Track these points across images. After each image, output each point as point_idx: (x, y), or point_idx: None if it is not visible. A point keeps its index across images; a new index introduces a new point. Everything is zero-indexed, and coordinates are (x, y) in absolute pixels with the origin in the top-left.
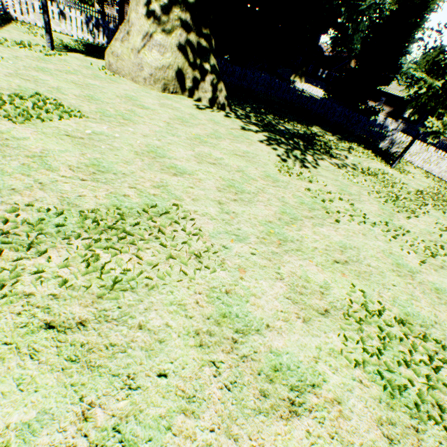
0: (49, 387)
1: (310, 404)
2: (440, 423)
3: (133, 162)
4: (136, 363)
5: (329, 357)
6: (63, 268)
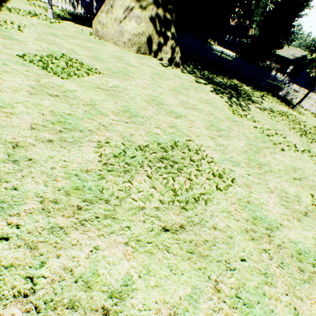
0: (188, 271)
1: None
2: None
3: (148, 108)
4: (225, 252)
5: None
6: (150, 188)
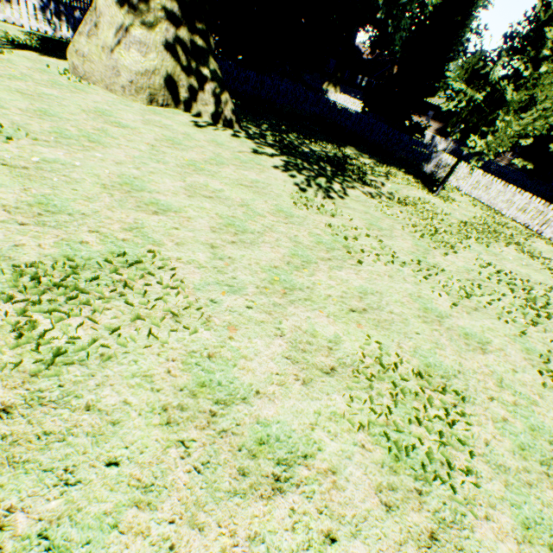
0: None
1: (299, 478)
2: (446, 482)
3: (98, 198)
4: (78, 453)
5: (329, 423)
6: None
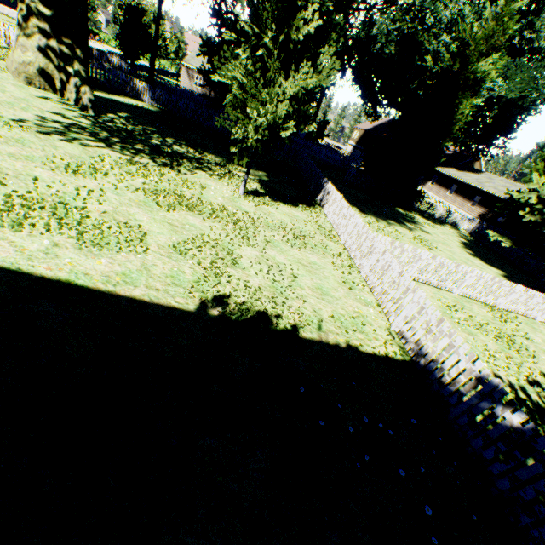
0: None
1: None
2: None
3: None
4: None
5: None
6: None
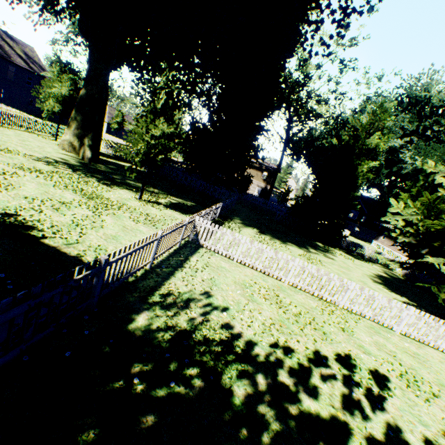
0: None
1: None
2: None
3: None
4: None
5: None
6: None
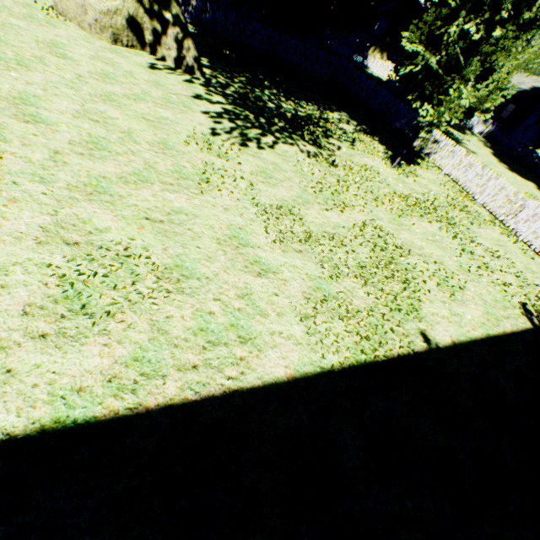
0: None
1: None
2: (89, 317)
3: None
4: None
5: (33, 266)
6: None
